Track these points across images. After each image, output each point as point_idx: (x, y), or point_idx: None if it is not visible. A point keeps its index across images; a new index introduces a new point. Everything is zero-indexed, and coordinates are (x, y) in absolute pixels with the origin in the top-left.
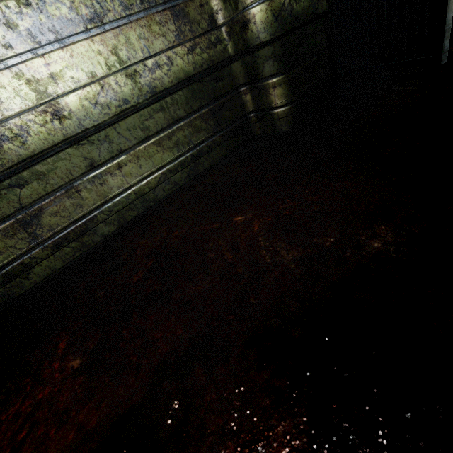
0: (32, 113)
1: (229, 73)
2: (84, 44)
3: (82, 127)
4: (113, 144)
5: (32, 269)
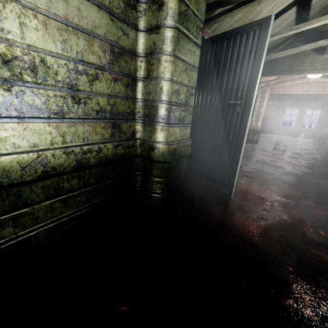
0: None
1: (132, 162)
2: (41, 125)
3: None
4: (21, 198)
5: None
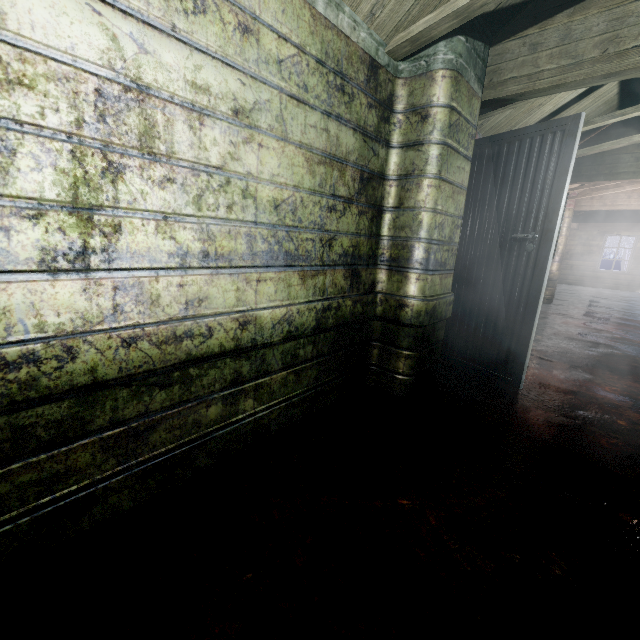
0: (226, 318)
1: (368, 327)
2: (291, 274)
3: (254, 342)
4: (264, 364)
5: (92, 506)
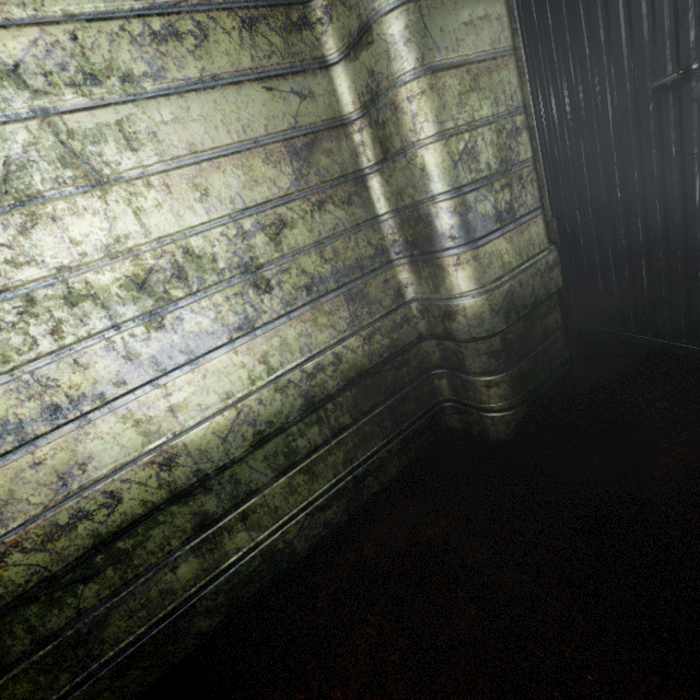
0: (133, 469)
1: (417, 354)
2: (224, 358)
3: (200, 474)
4: (240, 485)
5: None
